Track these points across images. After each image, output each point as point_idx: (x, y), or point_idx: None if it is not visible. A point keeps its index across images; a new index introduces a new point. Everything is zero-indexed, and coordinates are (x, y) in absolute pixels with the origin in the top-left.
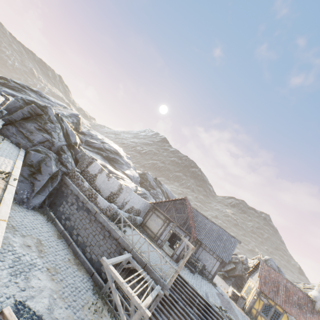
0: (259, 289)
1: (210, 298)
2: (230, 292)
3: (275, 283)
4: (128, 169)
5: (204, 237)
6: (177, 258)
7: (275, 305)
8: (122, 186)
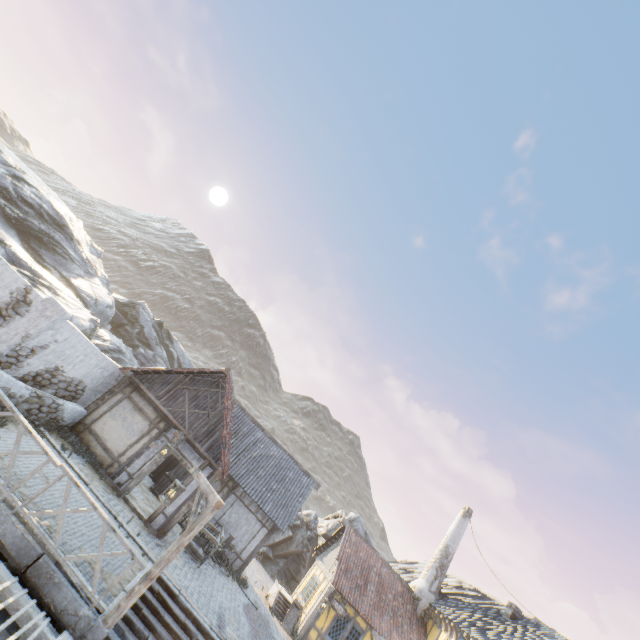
0: (334, 586)
1: (228, 627)
2: (273, 596)
3: (364, 570)
4: (86, 278)
5: (247, 471)
6: (164, 524)
7: (355, 616)
8: (30, 294)
